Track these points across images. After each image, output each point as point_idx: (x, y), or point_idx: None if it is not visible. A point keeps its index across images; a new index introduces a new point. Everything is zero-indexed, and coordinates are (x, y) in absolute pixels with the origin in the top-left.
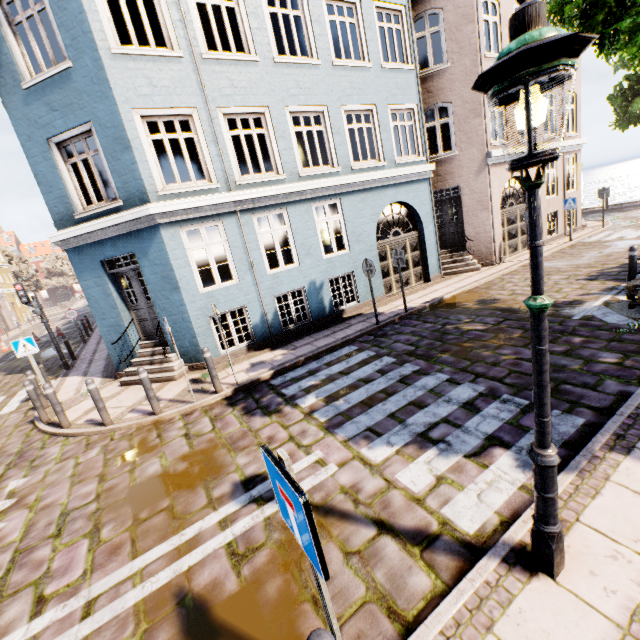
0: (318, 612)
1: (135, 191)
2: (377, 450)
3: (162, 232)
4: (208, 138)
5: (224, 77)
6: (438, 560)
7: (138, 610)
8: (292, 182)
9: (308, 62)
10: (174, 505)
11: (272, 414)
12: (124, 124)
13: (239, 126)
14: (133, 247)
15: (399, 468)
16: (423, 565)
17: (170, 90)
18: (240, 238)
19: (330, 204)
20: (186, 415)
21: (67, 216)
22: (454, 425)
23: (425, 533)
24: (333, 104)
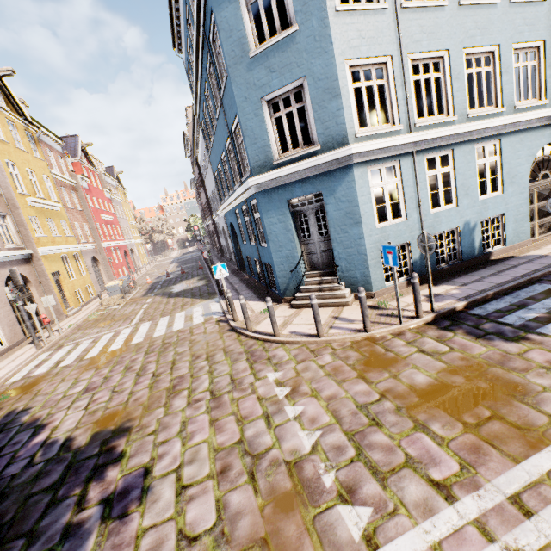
0: None
1: (335, 135)
2: None
3: (354, 171)
4: (397, 83)
5: (416, 24)
6: None
7: None
8: (460, 123)
9: (488, 2)
10: (500, 415)
11: (518, 340)
12: (337, 74)
13: (420, 71)
14: (321, 186)
15: None
16: None
17: (373, 40)
18: (412, 178)
19: (432, 158)
20: (397, 335)
21: (265, 163)
22: None
23: None
24: (505, 43)
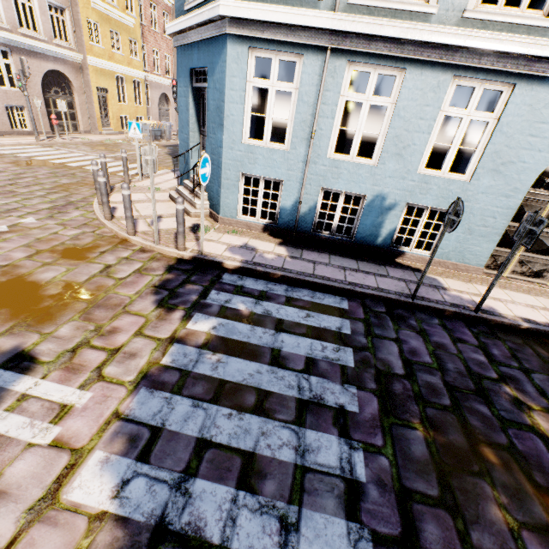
0: None
1: None
2: (99, 477)
3: (228, 47)
4: None
5: None
6: None
7: None
8: (442, 24)
9: None
10: None
11: (162, 307)
12: None
13: None
14: (208, 60)
15: None
16: None
17: None
18: (315, 92)
19: None
20: (141, 250)
21: (182, 6)
22: None
23: None
24: None
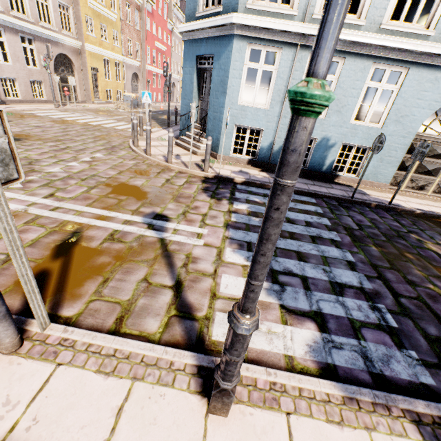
0: (100, 285)
1: None
2: (235, 255)
3: (234, 42)
4: None
5: None
6: (175, 327)
7: (63, 222)
8: (367, 32)
9: None
10: (123, 201)
11: (214, 198)
12: None
13: None
14: (215, 50)
15: (231, 273)
16: (165, 321)
17: None
18: (288, 71)
19: None
20: (180, 172)
21: (192, 13)
22: (305, 285)
23: (190, 311)
24: None
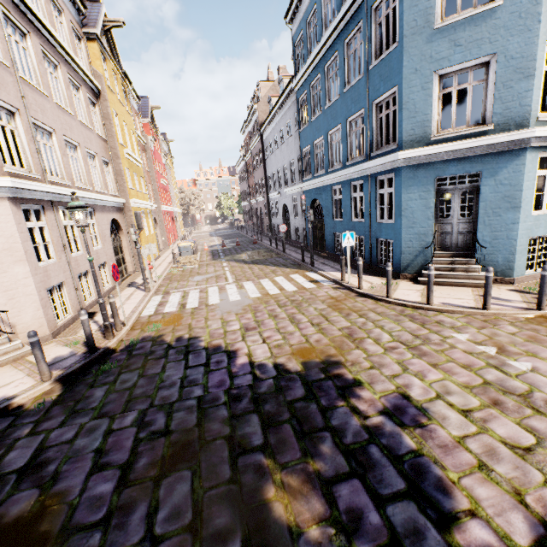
0: None
1: (514, 116)
2: None
3: (526, 155)
4: None
5: None
6: None
7: None
8: None
9: None
10: None
11: None
12: (536, 54)
13: None
14: (482, 167)
15: None
16: None
17: None
18: None
19: None
20: None
21: (420, 138)
22: None
23: None
24: None
